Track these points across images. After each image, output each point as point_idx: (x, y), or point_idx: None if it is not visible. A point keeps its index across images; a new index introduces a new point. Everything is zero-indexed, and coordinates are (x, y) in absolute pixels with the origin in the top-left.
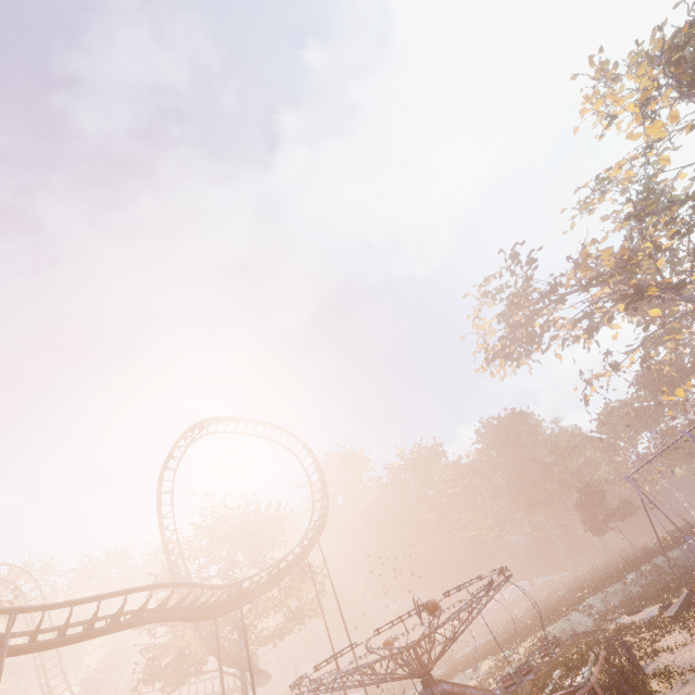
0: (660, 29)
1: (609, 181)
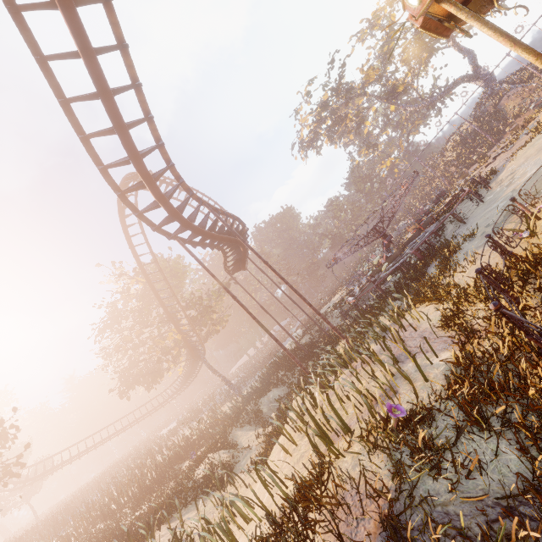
0: None
1: (379, 18)
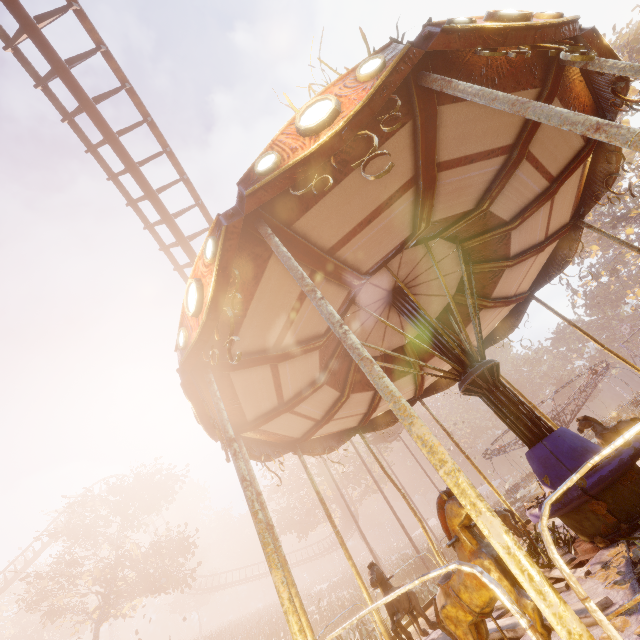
0: (627, 27)
1: None
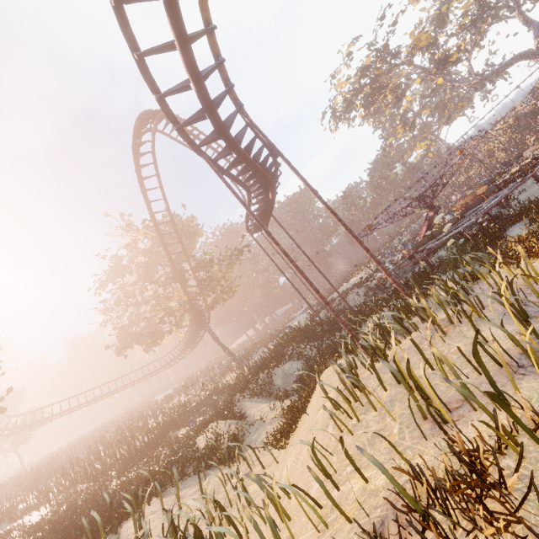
0: None
1: None
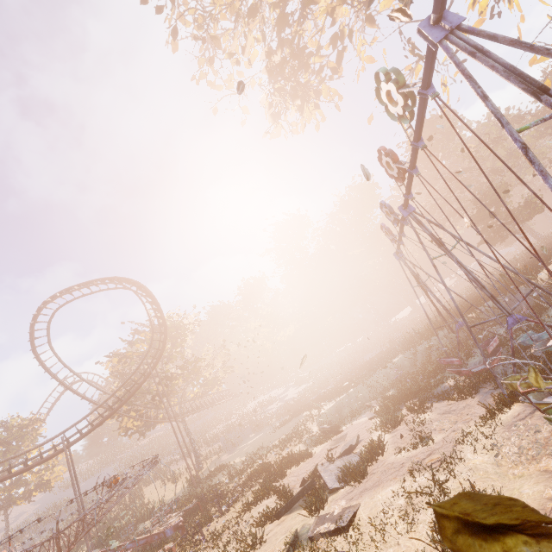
0: None
1: None
